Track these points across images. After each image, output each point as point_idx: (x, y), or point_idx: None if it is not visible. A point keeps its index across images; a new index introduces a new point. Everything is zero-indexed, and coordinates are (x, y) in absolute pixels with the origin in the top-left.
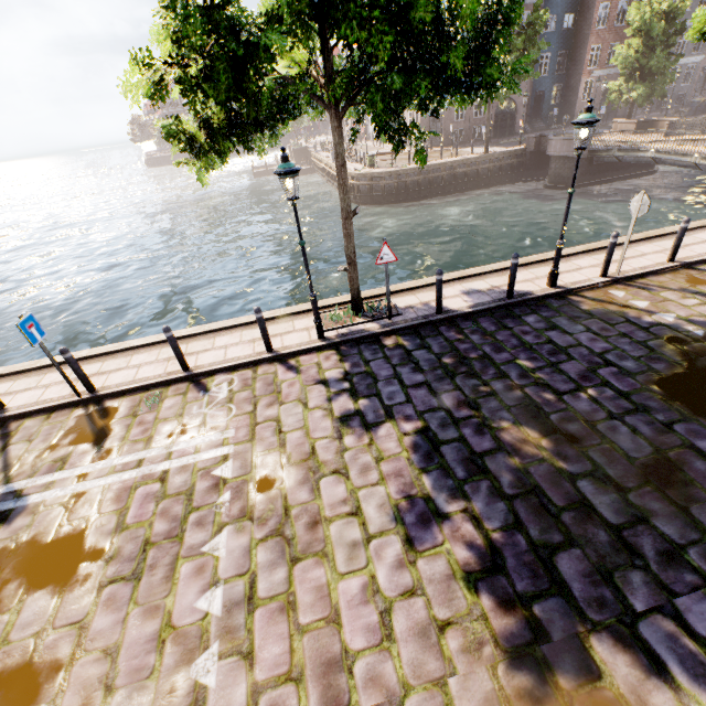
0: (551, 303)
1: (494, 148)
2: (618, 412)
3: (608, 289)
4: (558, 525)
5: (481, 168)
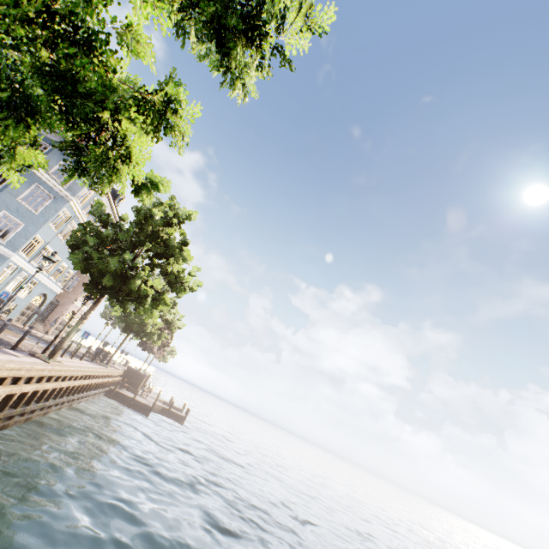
0: None
1: None
2: None
3: None
4: None
5: None
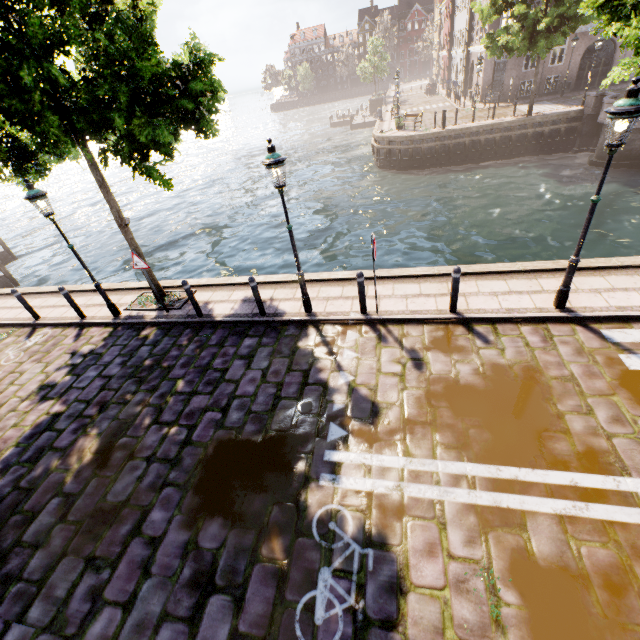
0: (285, 330)
1: (554, 106)
2: (159, 456)
3: (351, 328)
4: (4, 521)
5: (515, 134)
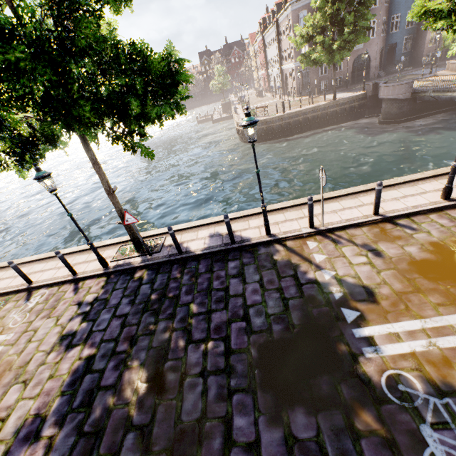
0: (257, 250)
1: (346, 94)
2: (210, 369)
3: (308, 239)
4: None
5: (329, 111)
